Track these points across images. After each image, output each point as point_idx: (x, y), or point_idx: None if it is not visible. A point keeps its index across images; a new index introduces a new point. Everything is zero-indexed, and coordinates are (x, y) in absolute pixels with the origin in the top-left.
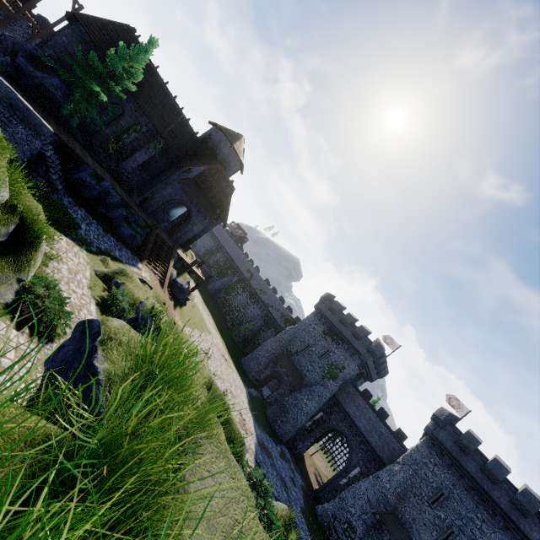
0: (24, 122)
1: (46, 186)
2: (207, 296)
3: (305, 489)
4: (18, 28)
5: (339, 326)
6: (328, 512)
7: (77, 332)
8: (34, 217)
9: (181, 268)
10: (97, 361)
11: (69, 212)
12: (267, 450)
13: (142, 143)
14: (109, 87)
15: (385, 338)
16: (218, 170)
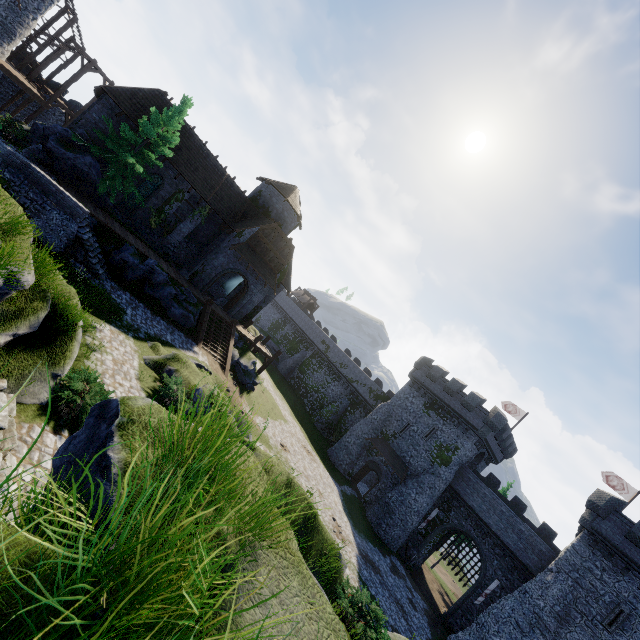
0: (58, 207)
1: (86, 273)
2: (278, 378)
3: (429, 614)
4: (51, 116)
5: (443, 396)
6: None
7: (91, 418)
8: (67, 302)
9: (244, 347)
10: (112, 450)
11: (112, 297)
12: (373, 563)
13: (186, 212)
14: (144, 157)
15: (505, 406)
16: (272, 229)
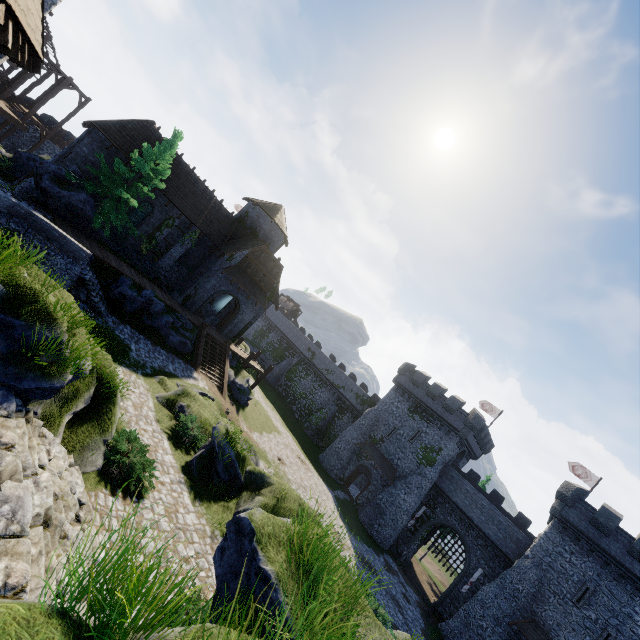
0: (62, 251)
1: (90, 311)
2: (266, 387)
3: (421, 605)
4: (25, 134)
5: (426, 400)
6: (454, 630)
7: (231, 533)
8: (106, 370)
9: (238, 366)
10: (262, 563)
11: (116, 334)
12: (370, 564)
13: (176, 237)
14: (137, 189)
15: (482, 405)
16: (262, 251)
